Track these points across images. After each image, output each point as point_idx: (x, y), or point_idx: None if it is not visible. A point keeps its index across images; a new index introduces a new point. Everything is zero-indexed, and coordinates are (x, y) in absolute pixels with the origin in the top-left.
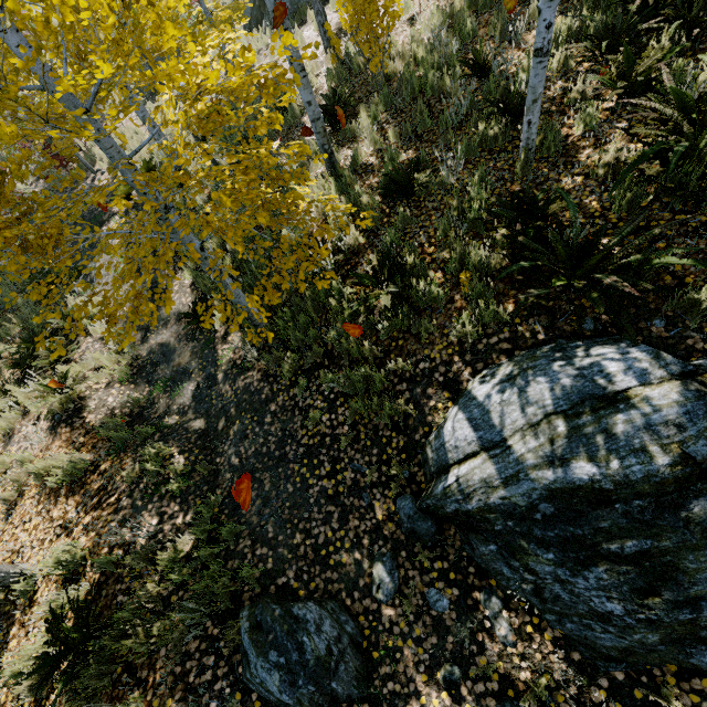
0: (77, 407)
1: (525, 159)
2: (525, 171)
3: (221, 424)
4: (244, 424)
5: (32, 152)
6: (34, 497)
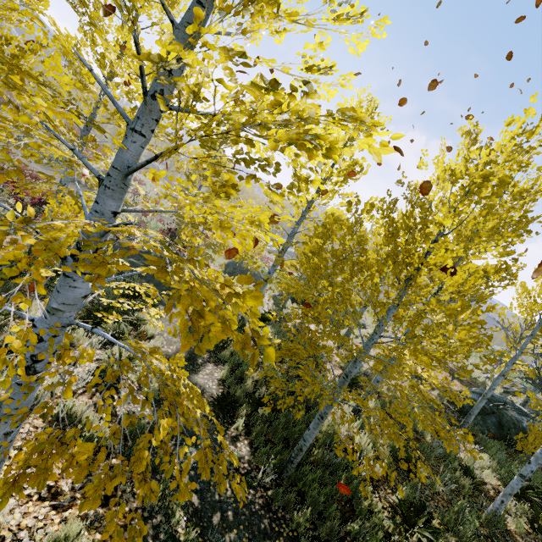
0: (115, 385)
1: (491, 517)
2: (488, 524)
3: (216, 518)
4: (242, 540)
5: (177, 242)
6: (37, 428)
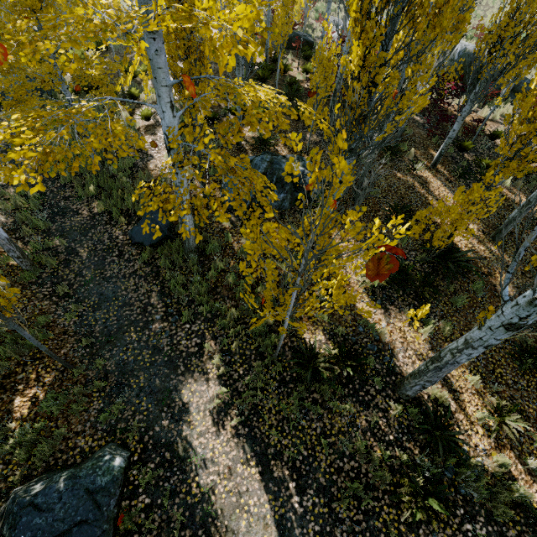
0: None
1: None
2: None
3: None
4: None
5: None
6: None
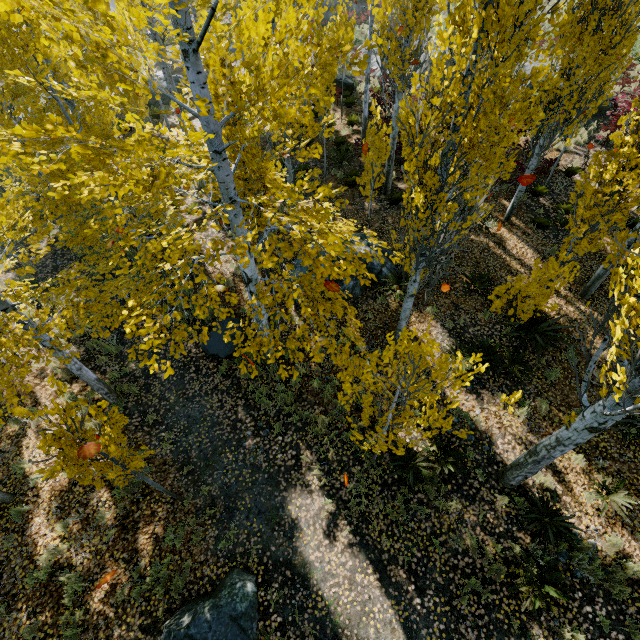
0: None
1: None
2: None
3: None
4: None
5: None
6: None
